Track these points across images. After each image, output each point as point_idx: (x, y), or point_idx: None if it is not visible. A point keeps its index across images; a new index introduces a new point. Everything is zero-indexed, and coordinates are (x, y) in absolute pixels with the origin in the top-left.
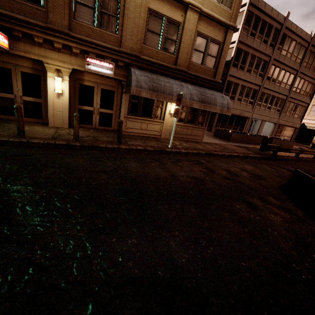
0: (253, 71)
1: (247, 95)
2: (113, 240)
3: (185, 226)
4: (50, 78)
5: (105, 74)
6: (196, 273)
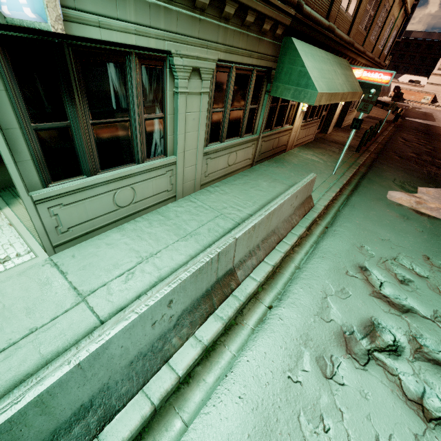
0: None
1: None
2: None
3: None
4: None
5: None
6: None
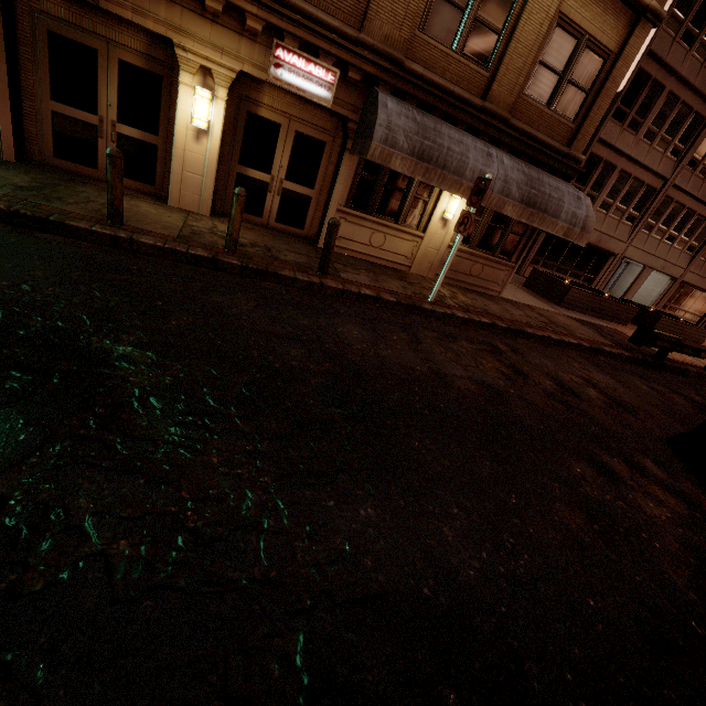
0: (660, 139)
1: (627, 199)
2: (331, 505)
3: (472, 497)
4: (185, 87)
5: (312, 96)
6: (498, 605)
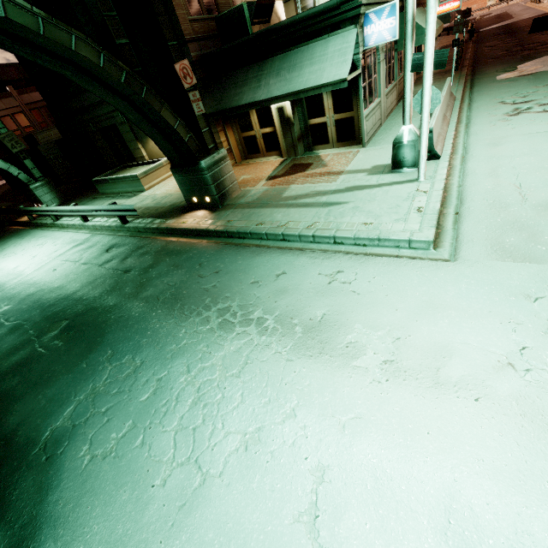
0: None
1: None
2: None
3: None
4: None
5: None
6: None
